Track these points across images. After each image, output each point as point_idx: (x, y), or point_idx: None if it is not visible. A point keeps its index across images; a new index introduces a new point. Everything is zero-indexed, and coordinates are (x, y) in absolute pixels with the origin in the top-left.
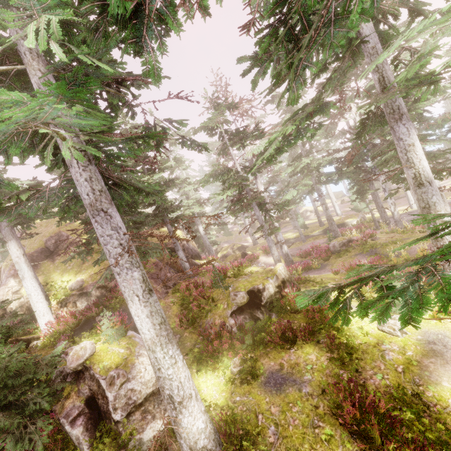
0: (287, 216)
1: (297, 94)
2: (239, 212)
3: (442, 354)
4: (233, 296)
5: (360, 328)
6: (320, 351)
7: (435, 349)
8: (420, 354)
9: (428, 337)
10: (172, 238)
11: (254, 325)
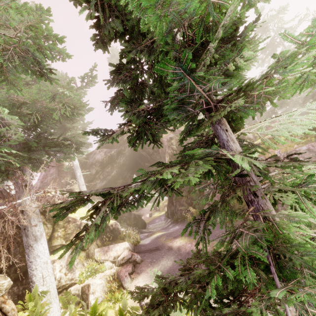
0: None
1: None
2: None
3: None
4: None
5: None
6: None
7: None
8: None
9: None
10: None
11: None
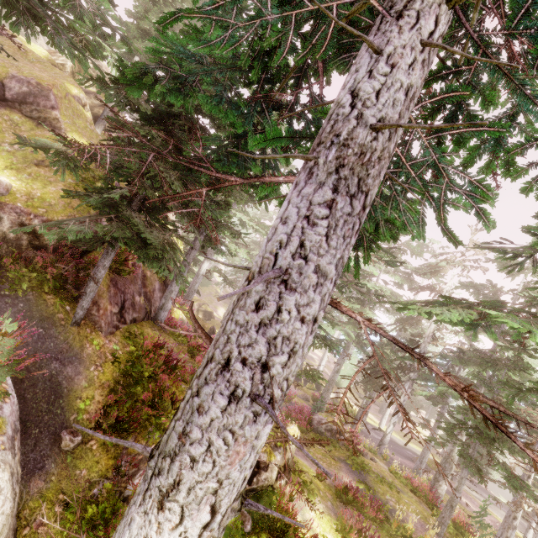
0: None
1: None
2: None
3: None
4: None
5: None
6: None
7: None
8: None
9: None
10: (187, 257)
11: None
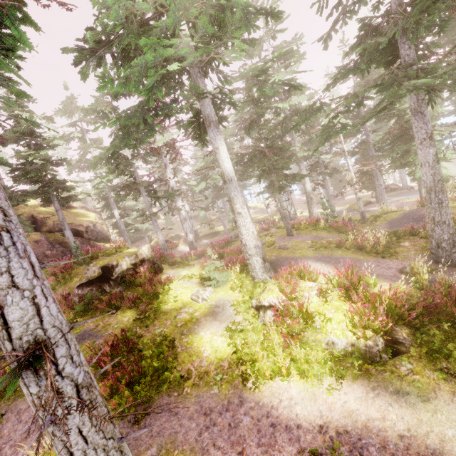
0: (213, 209)
1: (18, 89)
2: (125, 196)
3: (218, 314)
4: (86, 270)
5: (175, 297)
6: (136, 314)
7: (215, 311)
8: (203, 314)
9: (218, 303)
10: (59, 217)
11: (98, 296)
